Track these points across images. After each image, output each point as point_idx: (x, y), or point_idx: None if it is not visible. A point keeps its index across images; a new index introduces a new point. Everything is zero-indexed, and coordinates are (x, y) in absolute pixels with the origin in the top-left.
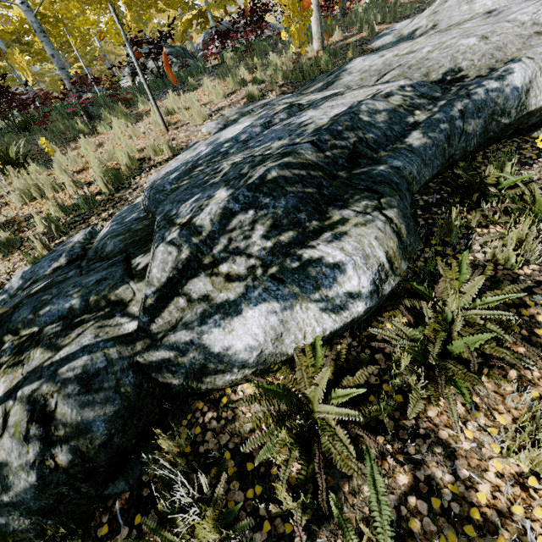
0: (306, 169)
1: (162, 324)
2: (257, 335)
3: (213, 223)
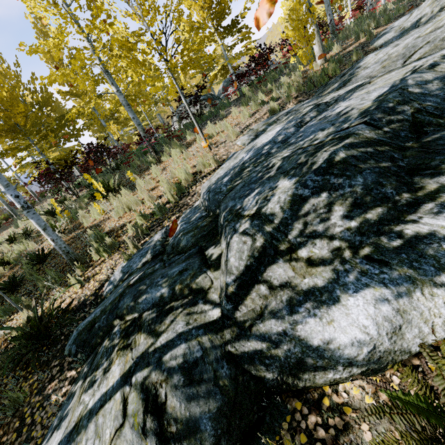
0: (371, 146)
1: (246, 312)
2: (366, 328)
3: (284, 211)
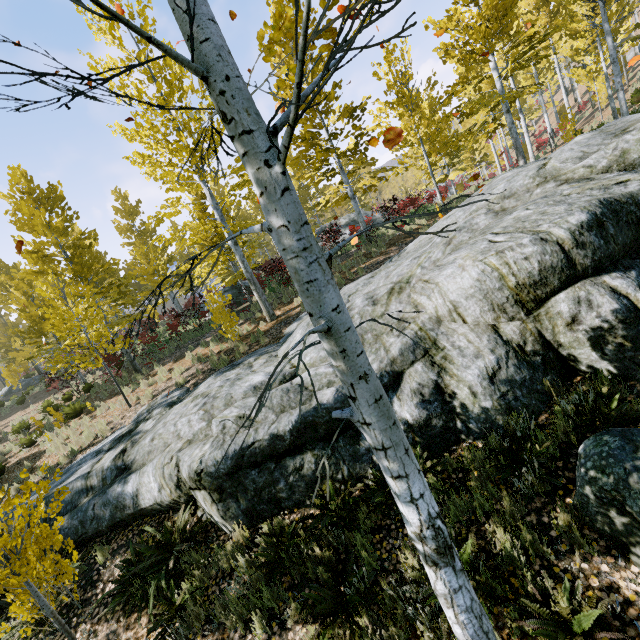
0: None
1: None
2: None
3: None
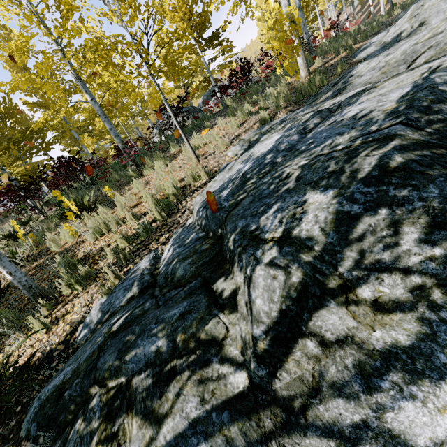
0: (425, 149)
1: (289, 382)
2: None
3: (327, 233)
